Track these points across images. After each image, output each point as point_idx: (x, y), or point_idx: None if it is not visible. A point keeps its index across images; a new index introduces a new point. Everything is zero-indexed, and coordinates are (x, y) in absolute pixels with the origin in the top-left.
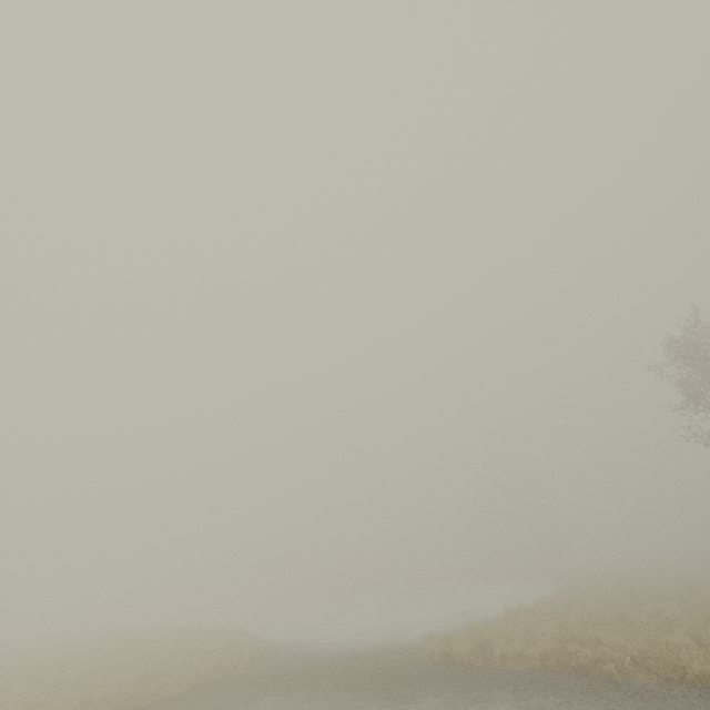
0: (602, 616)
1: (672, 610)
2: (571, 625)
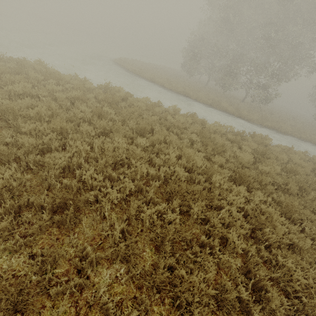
0: None
1: None
2: None
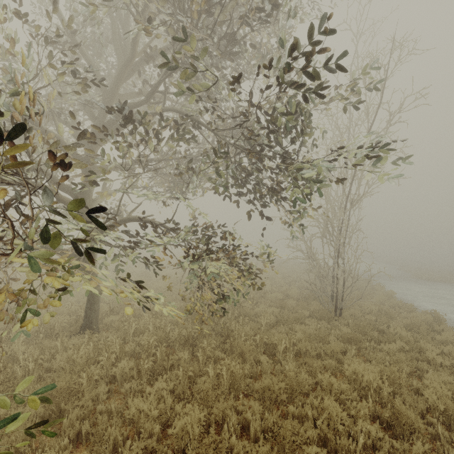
0: None
1: None
2: None
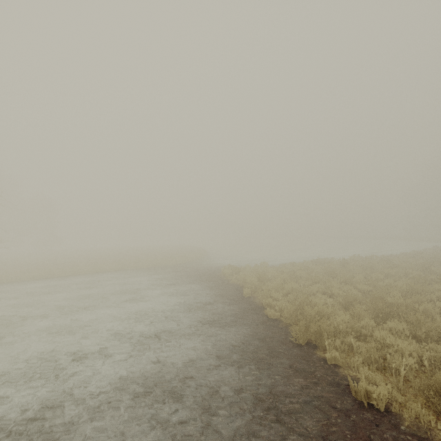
0: (329, 270)
1: (378, 274)
2: (299, 271)
